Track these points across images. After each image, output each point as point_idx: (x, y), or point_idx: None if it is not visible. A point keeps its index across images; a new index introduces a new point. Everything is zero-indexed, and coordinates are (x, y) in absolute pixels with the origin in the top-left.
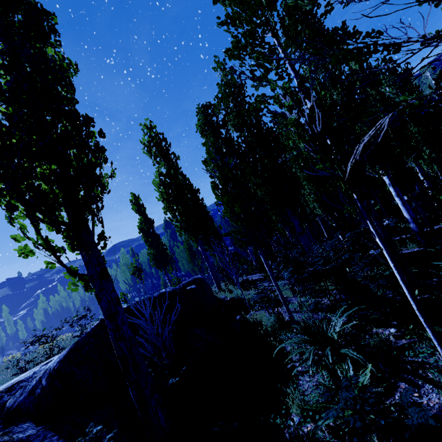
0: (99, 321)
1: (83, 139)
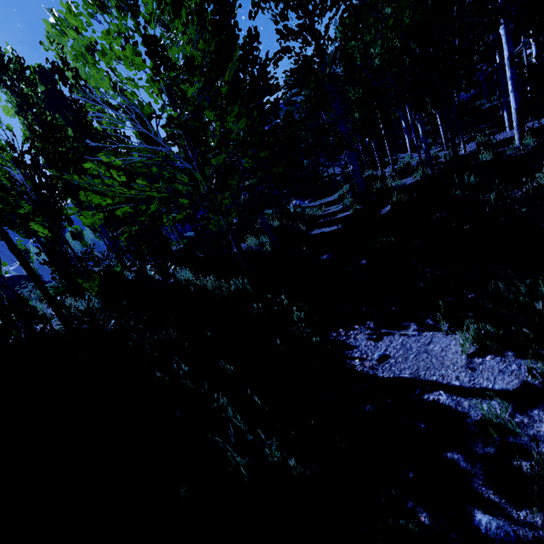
0: None
1: None
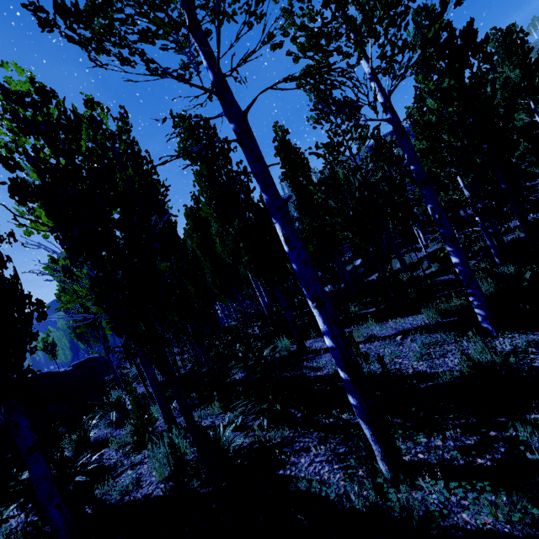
0: None
1: None
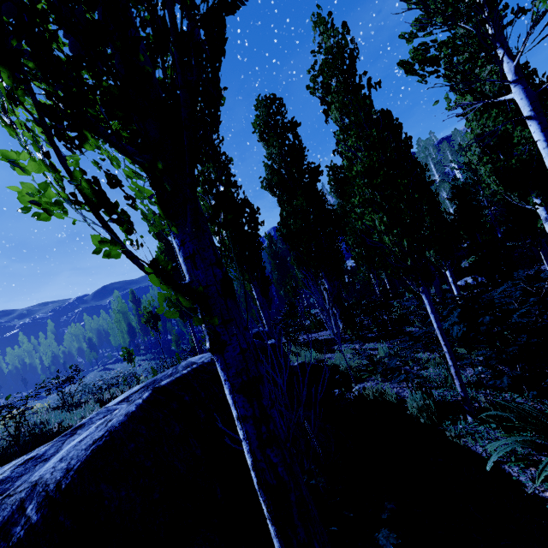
0: (150, 391)
1: (174, 1)
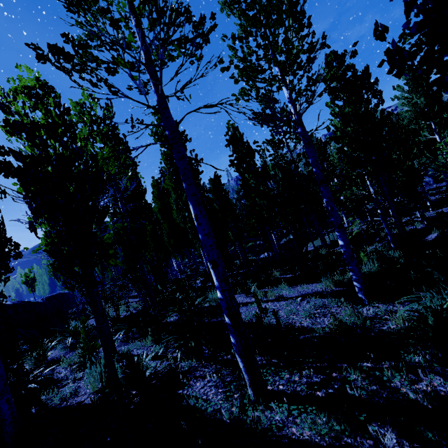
0: None
1: None
